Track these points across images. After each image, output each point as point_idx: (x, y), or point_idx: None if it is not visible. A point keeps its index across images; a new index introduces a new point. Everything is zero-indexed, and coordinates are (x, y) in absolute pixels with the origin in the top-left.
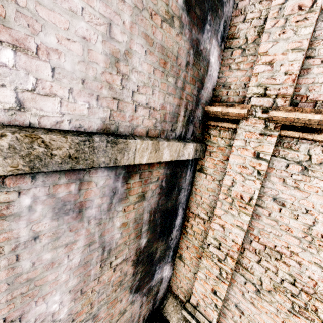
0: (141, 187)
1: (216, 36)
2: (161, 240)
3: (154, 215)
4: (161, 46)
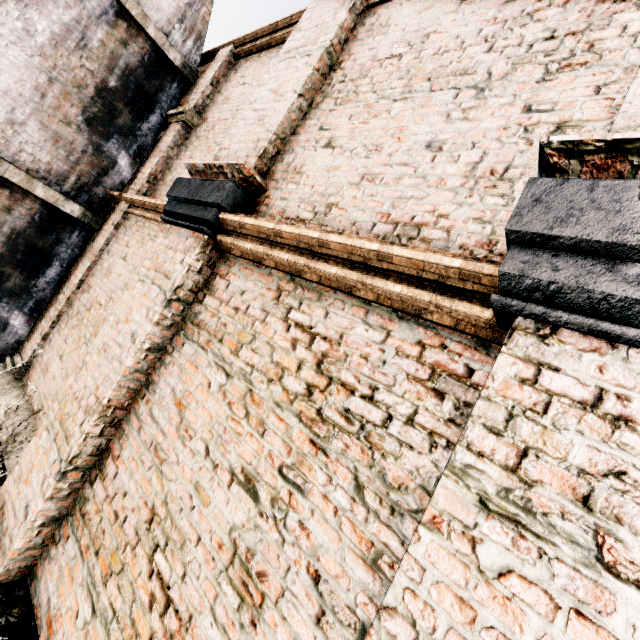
0: (9, 202)
1: (128, 151)
2: (20, 272)
3: (17, 236)
4: (56, 132)
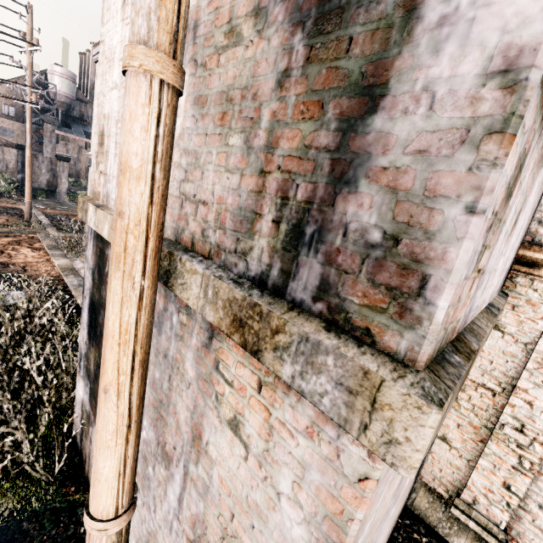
0: None
1: None
2: None
3: None
4: (533, 206)
